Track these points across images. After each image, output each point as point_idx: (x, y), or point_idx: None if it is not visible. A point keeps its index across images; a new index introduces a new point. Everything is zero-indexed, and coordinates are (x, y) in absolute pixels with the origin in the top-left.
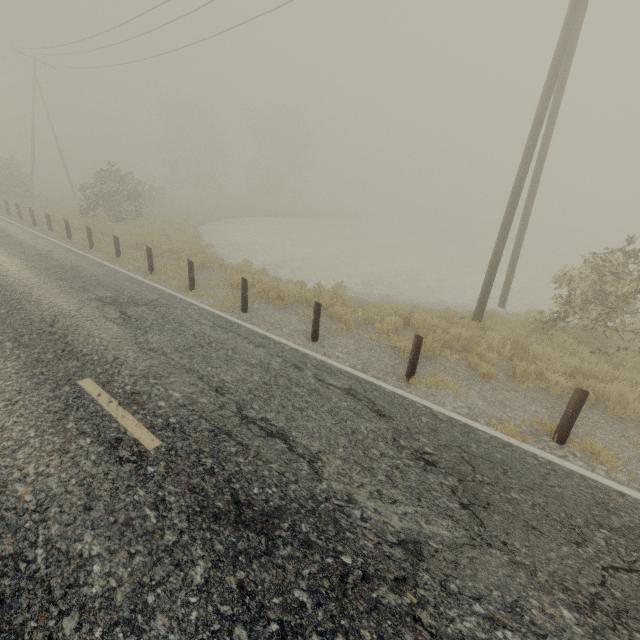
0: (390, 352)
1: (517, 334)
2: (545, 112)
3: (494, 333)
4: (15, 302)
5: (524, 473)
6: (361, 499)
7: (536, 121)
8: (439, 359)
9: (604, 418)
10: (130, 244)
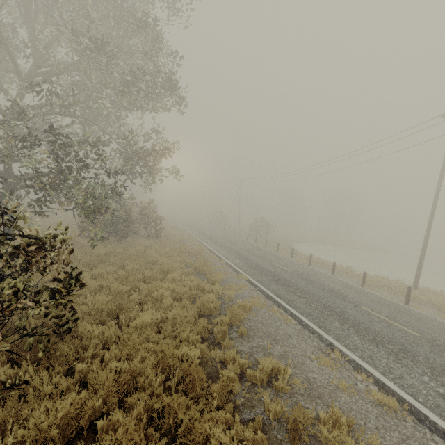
0: (360, 283)
1: (424, 290)
2: (434, 211)
3: (416, 290)
4: (249, 250)
5: (380, 298)
6: (331, 285)
7: (430, 213)
8: (380, 289)
9: (438, 311)
10: (267, 244)
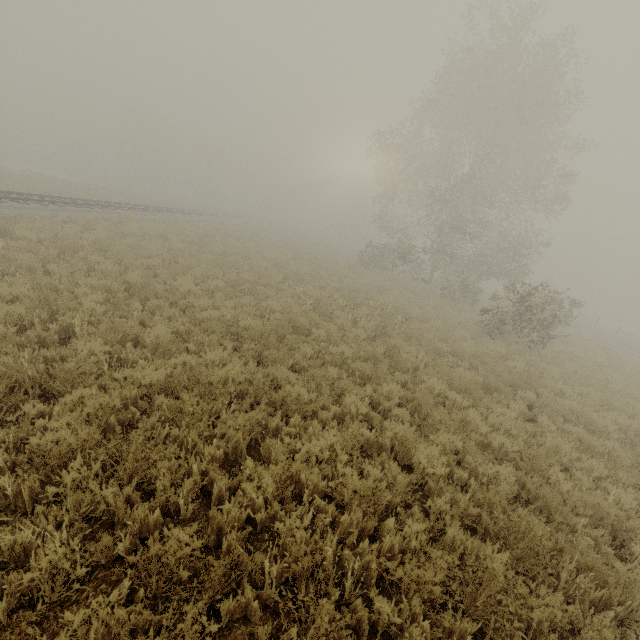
0: None
1: None
2: None
3: None
4: None
5: None
6: None
7: None
8: None
9: None
10: None
